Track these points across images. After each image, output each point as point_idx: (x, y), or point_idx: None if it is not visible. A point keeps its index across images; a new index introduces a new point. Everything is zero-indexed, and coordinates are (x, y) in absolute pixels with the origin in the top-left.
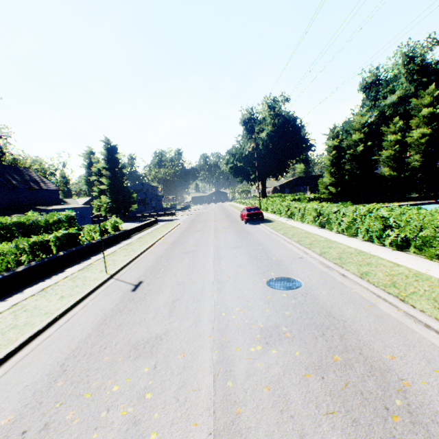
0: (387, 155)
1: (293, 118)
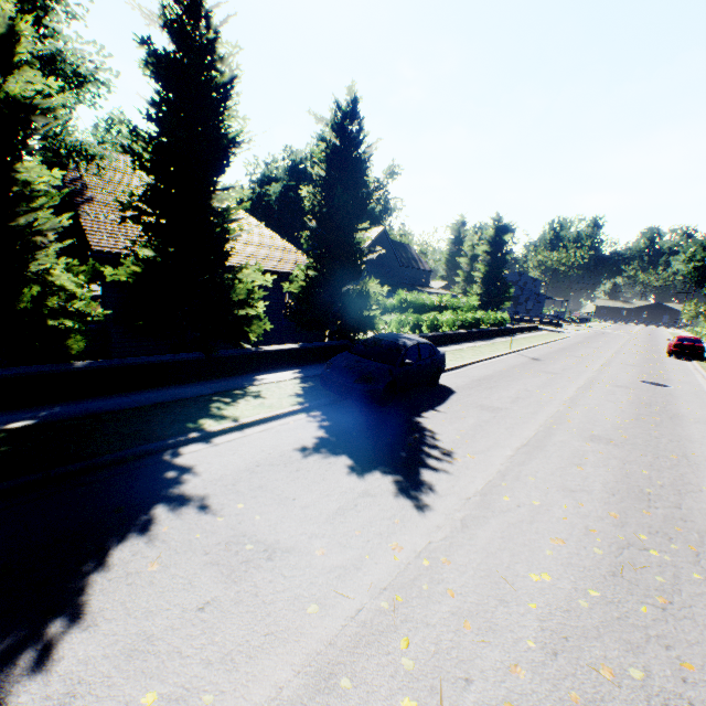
0: None
1: None
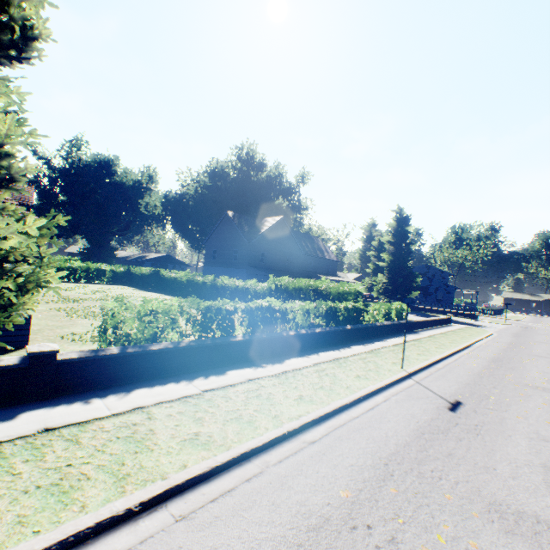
0: None
1: None
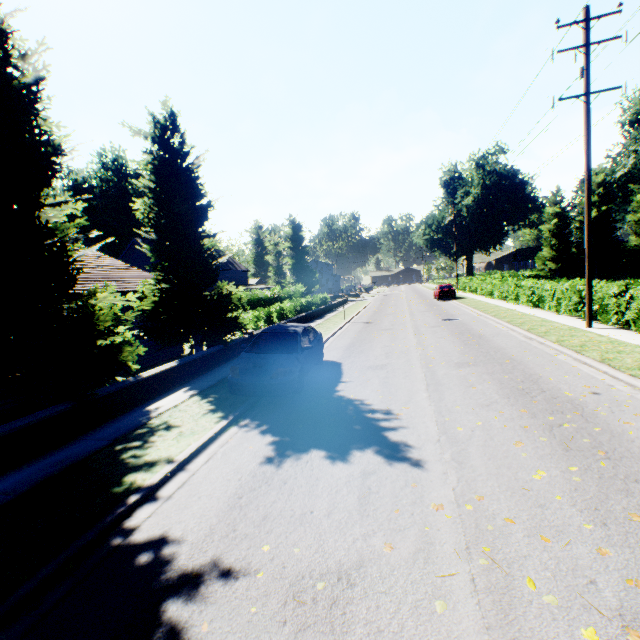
0: (636, 220)
1: (513, 173)
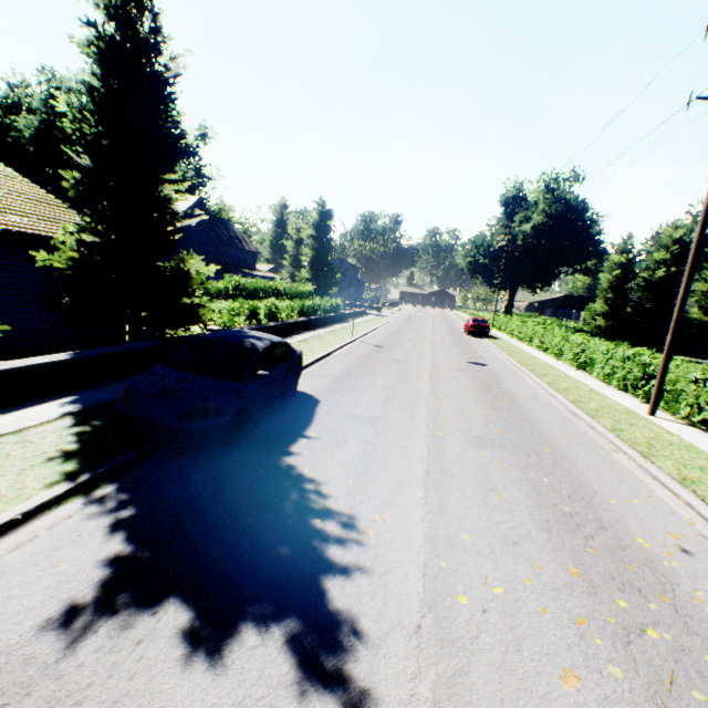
0: (704, 290)
1: (583, 207)
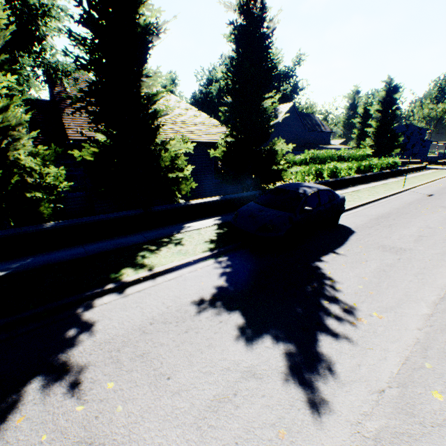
0: None
1: None
